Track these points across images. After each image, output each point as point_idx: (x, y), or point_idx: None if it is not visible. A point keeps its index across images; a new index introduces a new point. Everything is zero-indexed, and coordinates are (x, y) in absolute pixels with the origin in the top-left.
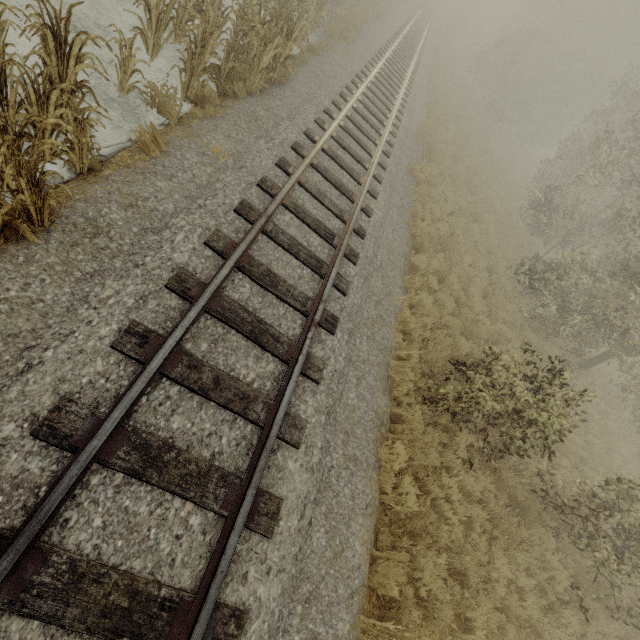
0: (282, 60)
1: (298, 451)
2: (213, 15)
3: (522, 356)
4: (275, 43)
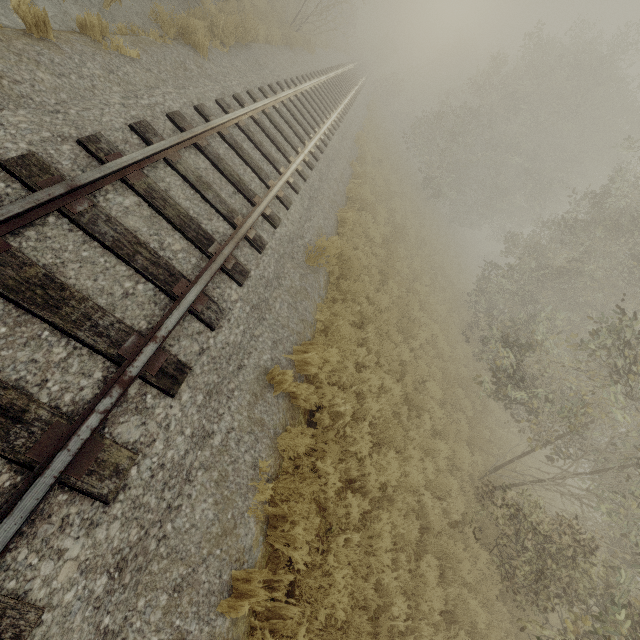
0: None
1: None
2: None
3: None
4: None
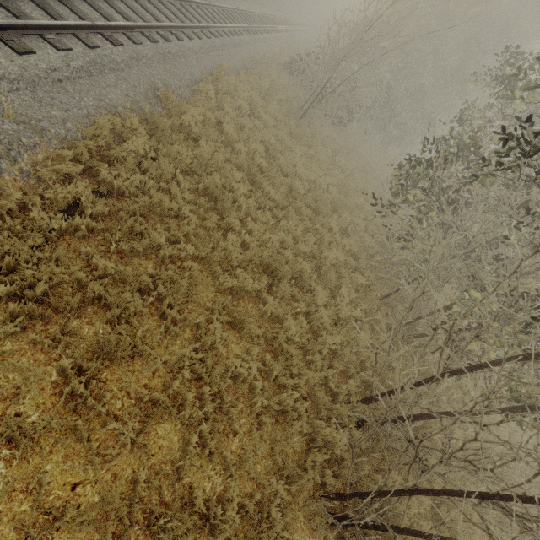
0: None
1: (247, 36)
2: None
3: None
4: None
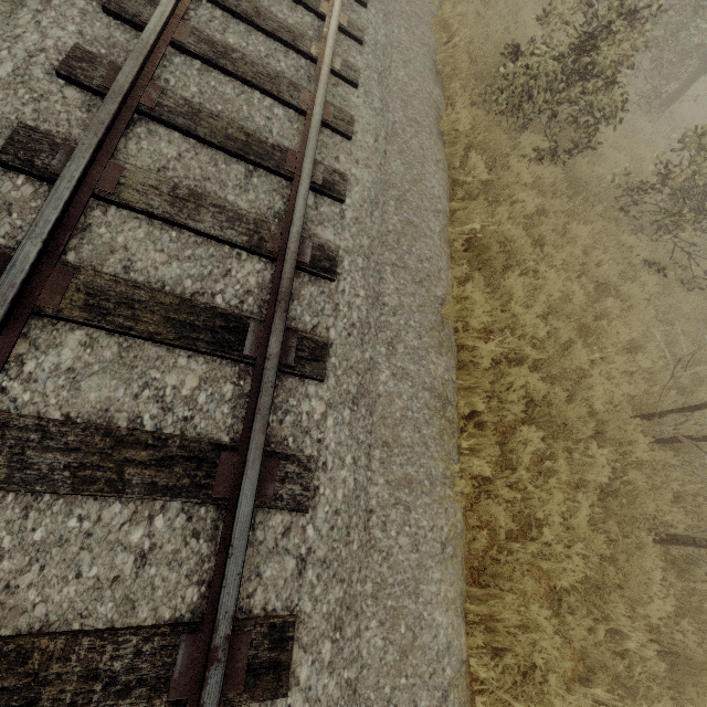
0: None
1: (358, 91)
2: None
3: None
4: None
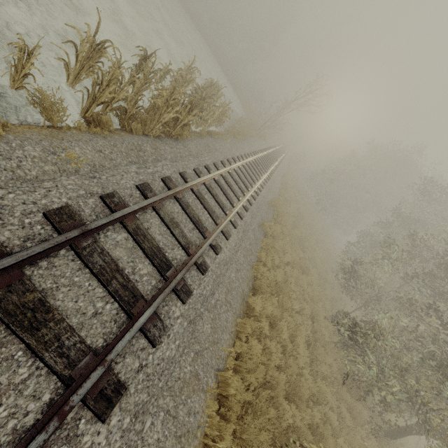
0: (181, 125)
1: None
2: (138, 82)
3: (338, 419)
4: (176, 109)
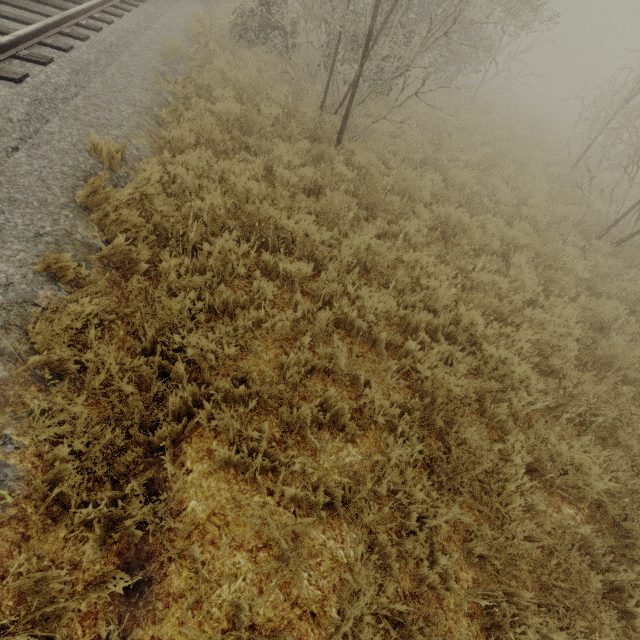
0: None
1: (130, 13)
2: None
3: None
4: None
